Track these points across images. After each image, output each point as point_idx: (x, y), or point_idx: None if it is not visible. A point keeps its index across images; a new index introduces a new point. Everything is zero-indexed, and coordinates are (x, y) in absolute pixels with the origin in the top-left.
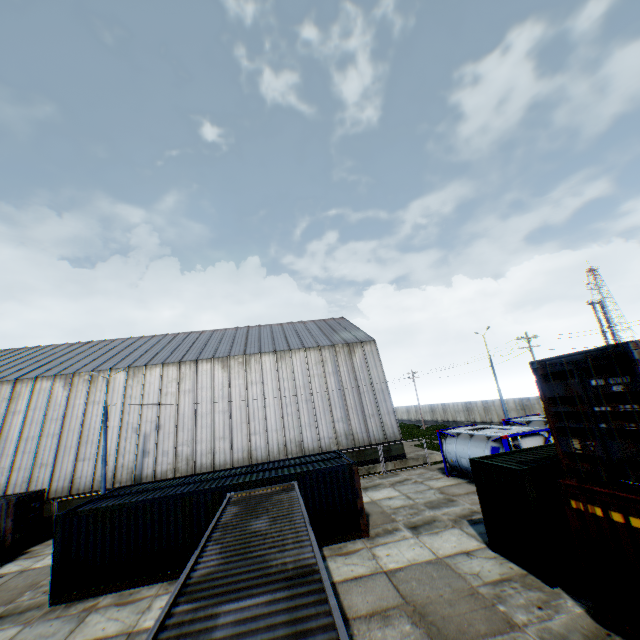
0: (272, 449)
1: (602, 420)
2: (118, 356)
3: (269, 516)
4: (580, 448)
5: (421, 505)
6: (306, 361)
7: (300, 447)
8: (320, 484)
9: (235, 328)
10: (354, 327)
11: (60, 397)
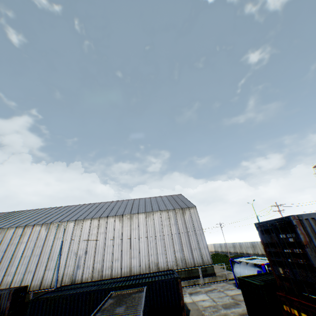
0: (142, 267)
1: (288, 257)
2: (72, 214)
3: (126, 305)
4: (282, 272)
5: (220, 305)
6: (160, 217)
7: (157, 266)
8: (160, 288)
9: (128, 200)
10: (186, 199)
11: (43, 235)
